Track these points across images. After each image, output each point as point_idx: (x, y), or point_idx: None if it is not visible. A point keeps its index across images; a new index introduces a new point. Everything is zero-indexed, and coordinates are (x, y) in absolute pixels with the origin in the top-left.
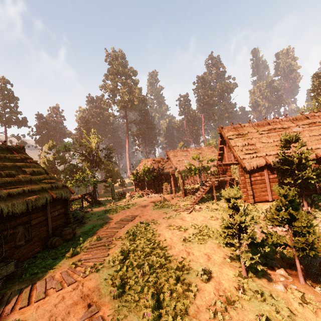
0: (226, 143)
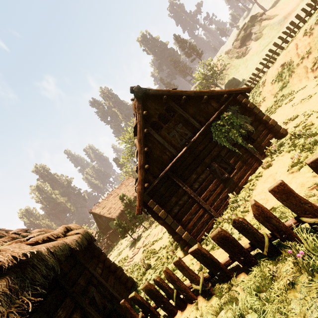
0: (98, 216)
